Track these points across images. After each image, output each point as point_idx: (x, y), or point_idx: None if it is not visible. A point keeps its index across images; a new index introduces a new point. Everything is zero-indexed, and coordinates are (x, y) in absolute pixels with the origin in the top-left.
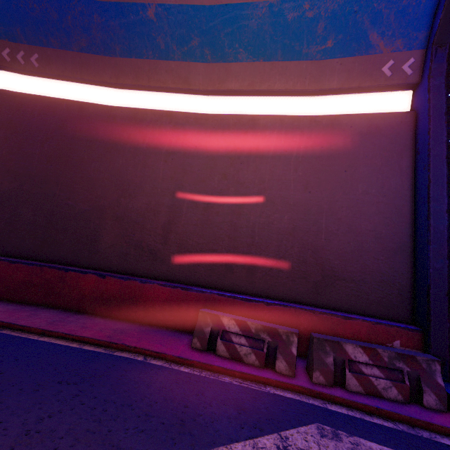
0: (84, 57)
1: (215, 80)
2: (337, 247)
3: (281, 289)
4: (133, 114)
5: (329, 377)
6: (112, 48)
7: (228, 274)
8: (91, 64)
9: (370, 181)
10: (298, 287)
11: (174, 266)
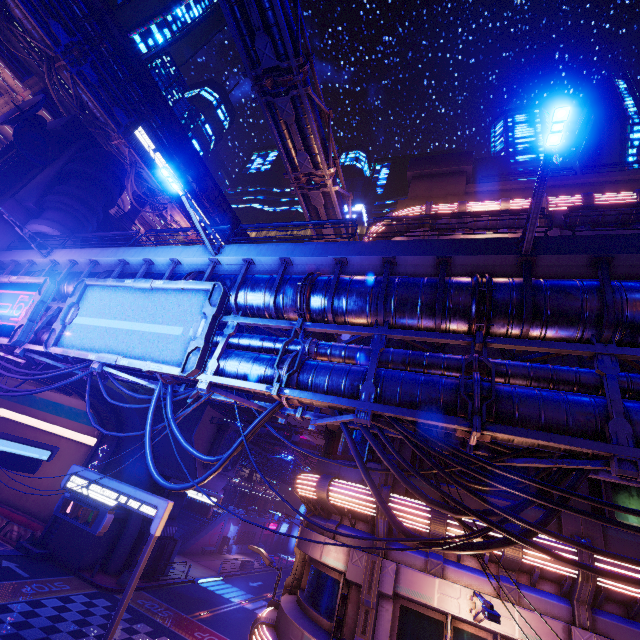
0: (15, 404)
1: (55, 421)
2: (54, 496)
3: (31, 510)
4: (24, 428)
5: (4, 533)
6: (25, 403)
7: (19, 502)
8: (17, 407)
9: None
10: (36, 510)
11: (4, 495)
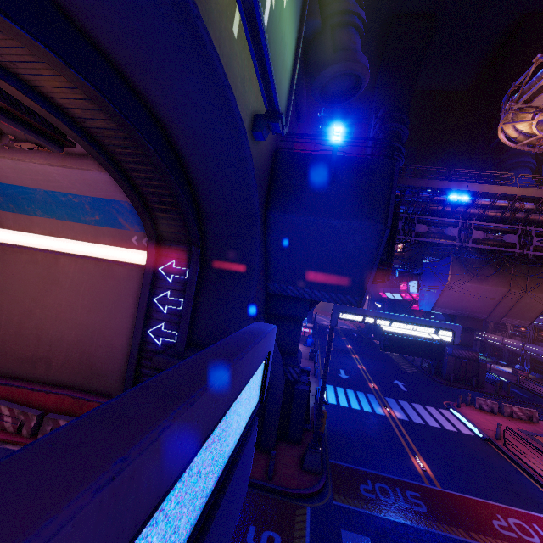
0: None
1: (23, 226)
2: (101, 355)
3: (66, 380)
4: None
5: None
6: None
7: (33, 370)
8: None
9: (125, 313)
10: (77, 379)
11: None
